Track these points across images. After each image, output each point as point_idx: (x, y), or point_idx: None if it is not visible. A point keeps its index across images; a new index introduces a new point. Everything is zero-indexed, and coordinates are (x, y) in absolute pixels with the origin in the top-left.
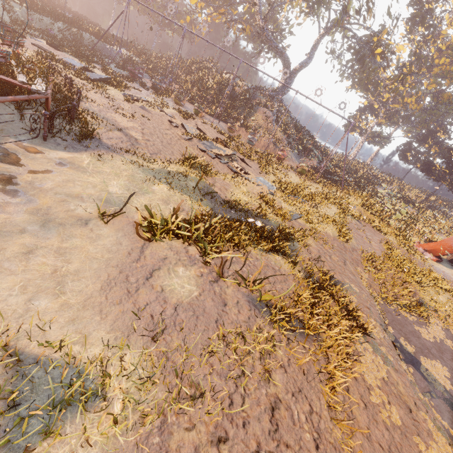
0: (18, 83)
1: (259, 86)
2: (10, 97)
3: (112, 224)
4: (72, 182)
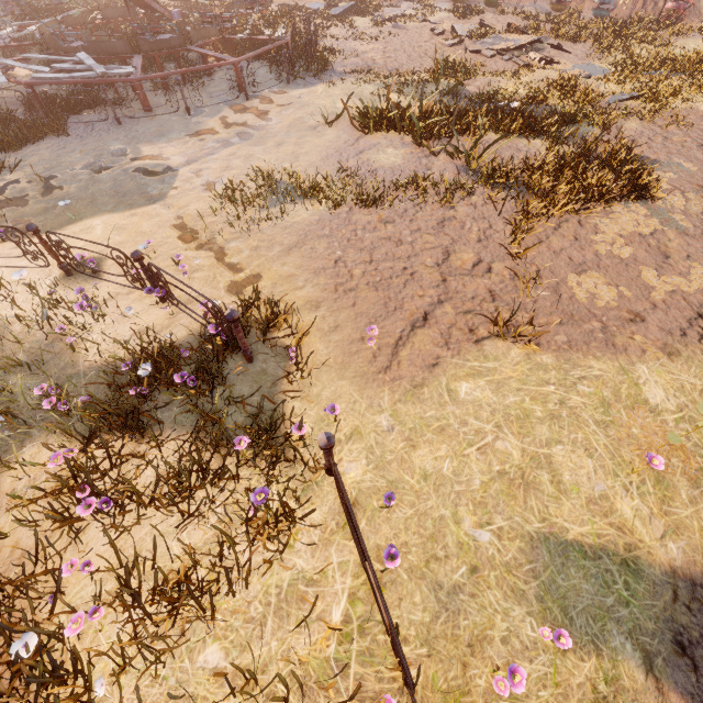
0: (265, 38)
1: None
2: (261, 49)
3: (335, 128)
4: (307, 107)
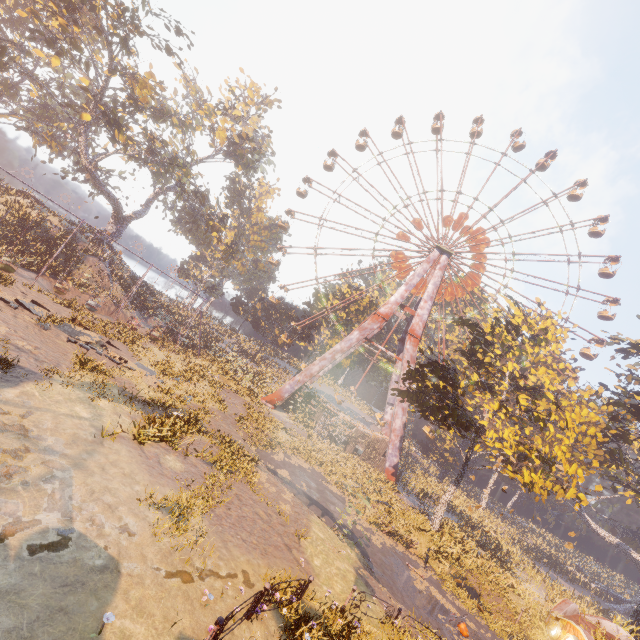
0: None
1: (83, 228)
2: None
3: (115, 441)
4: (60, 418)
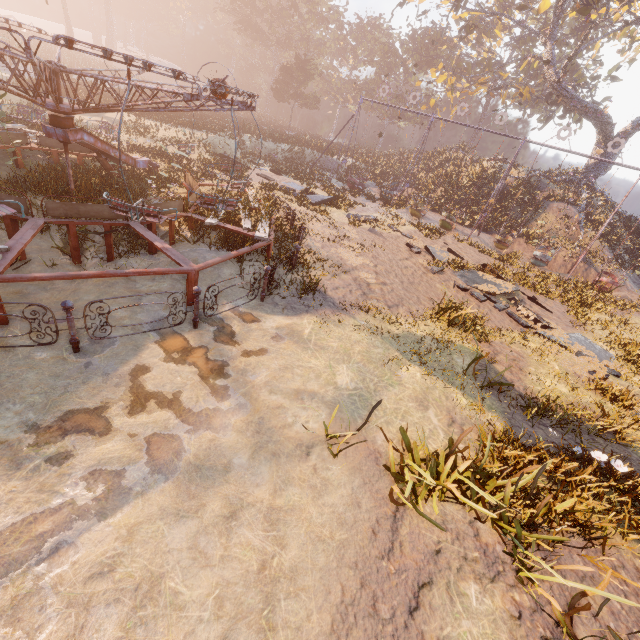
0: (243, 231)
1: (549, 170)
2: (234, 252)
3: (344, 457)
4: (290, 371)
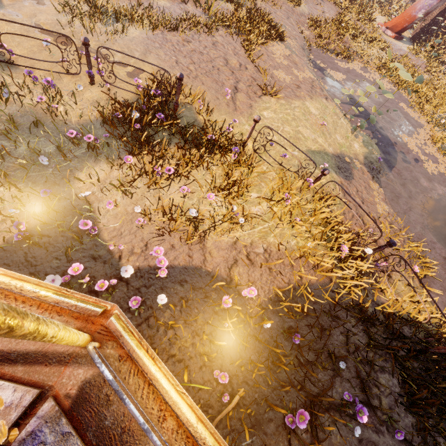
0: None
1: None
2: None
3: None
4: None
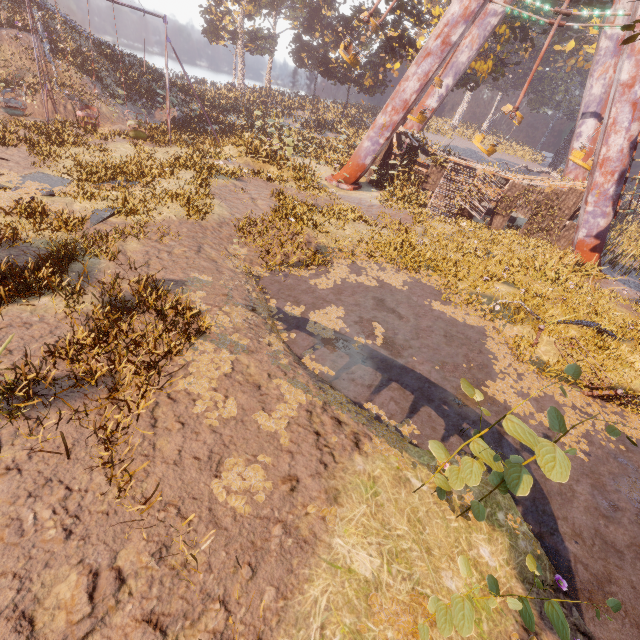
0: None
1: None
2: None
3: None
4: None
